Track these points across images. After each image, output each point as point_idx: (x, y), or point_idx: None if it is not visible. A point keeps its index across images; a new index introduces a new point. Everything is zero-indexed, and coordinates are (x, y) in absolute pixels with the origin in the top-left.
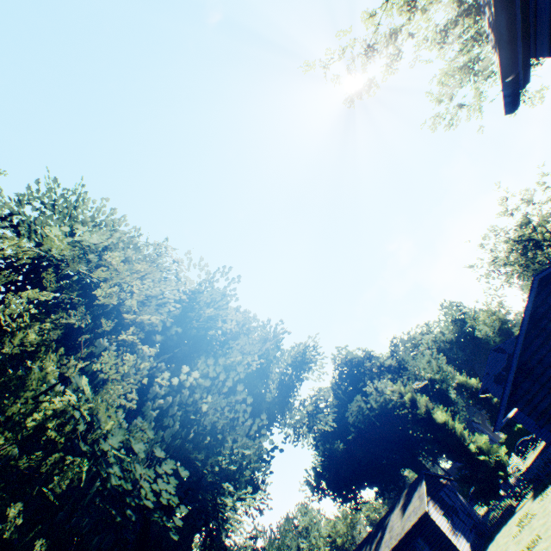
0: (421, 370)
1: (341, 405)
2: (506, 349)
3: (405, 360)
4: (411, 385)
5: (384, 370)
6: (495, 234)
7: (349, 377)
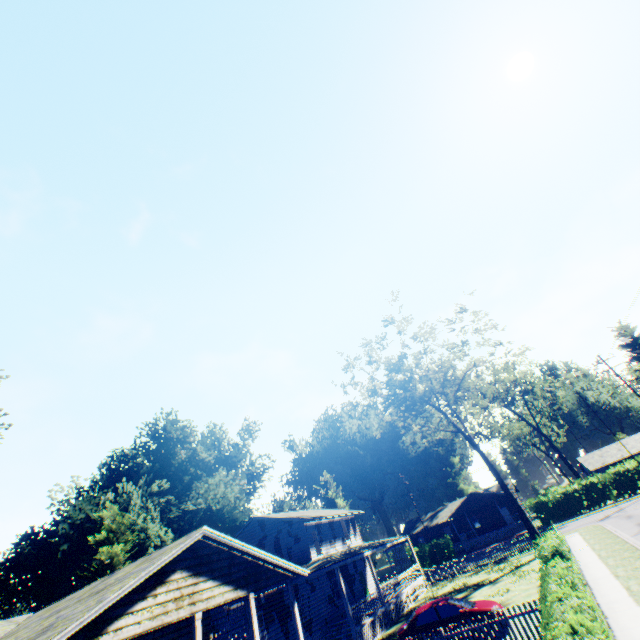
0: (202, 491)
1: (107, 486)
2: (268, 526)
3: (229, 459)
4: (124, 520)
5: (192, 463)
6: (369, 362)
7: (155, 451)
